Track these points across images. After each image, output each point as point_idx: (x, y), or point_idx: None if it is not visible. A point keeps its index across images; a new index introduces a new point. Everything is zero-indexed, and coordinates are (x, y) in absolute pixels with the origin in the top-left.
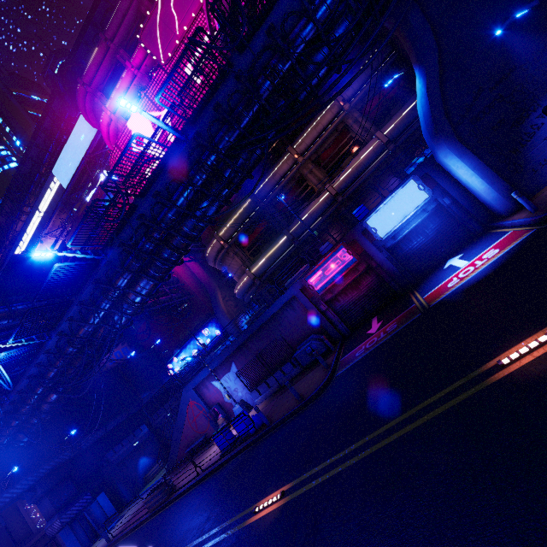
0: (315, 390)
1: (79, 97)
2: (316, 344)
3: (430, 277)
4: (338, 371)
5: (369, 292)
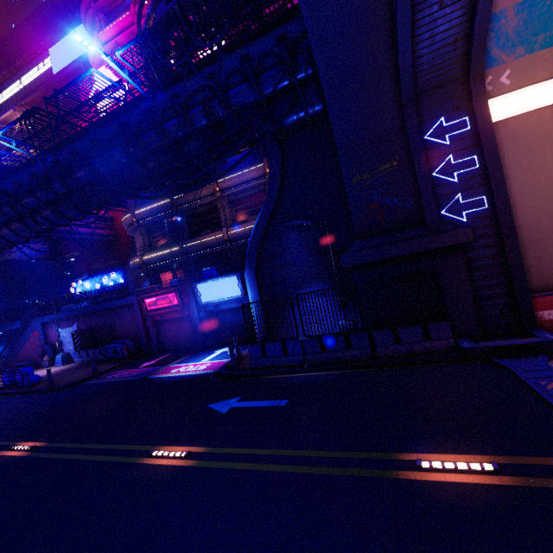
0: (62, 385)
1: (83, 6)
2: (120, 349)
3: (208, 351)
4: (90, 380)
5: (185, 333)
